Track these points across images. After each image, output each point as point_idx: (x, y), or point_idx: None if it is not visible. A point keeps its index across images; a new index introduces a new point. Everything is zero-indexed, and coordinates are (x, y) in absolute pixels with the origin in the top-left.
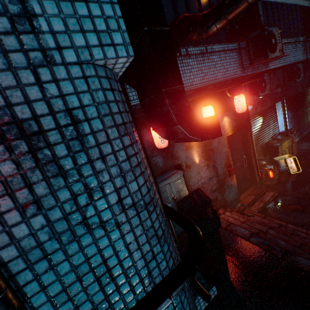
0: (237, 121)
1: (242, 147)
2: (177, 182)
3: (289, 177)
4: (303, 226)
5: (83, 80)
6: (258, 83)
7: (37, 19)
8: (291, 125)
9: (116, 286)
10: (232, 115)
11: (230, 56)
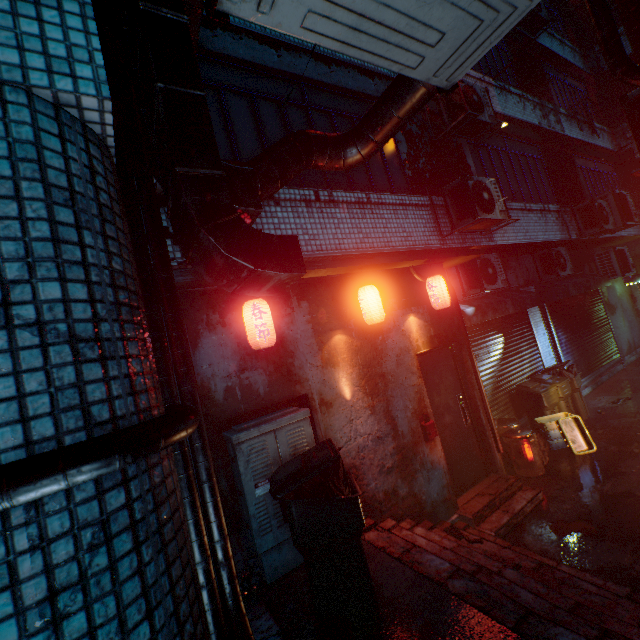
0: (438, 327)
1: (457, 382)
2: (293, 433)
3: (571, 461)
4: (599, 574)
5: None
6: (480, 267)
7: None
8: (570, 357)
9: None
10: (426, 313)
11: (416, 215)
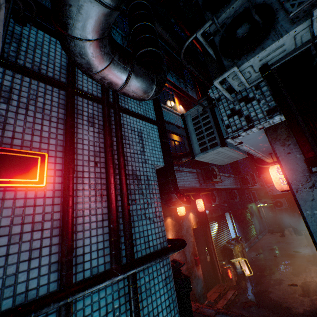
0: (199, 218)
1: (204, 241)
2: None
3: (245, 278)
4: None
5: (151, 169)
6: (210, 195)
7: (145, 152)
8: (240, 234)
9: (150, 251)
10: (195, 212)
11: (192, 175)
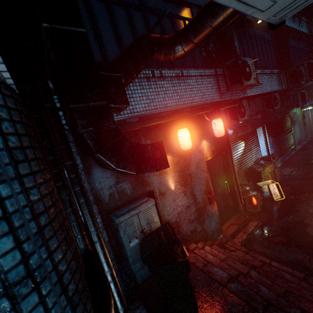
0: (217, 145)
1: (224, 171)
2: (147, 213)
3: (273, 204)
4: (288, 264)
5: None
6: (237, 108)
7: None
8: (273, 150)
9: None
10: (211, 138)
11: (208, 81)
